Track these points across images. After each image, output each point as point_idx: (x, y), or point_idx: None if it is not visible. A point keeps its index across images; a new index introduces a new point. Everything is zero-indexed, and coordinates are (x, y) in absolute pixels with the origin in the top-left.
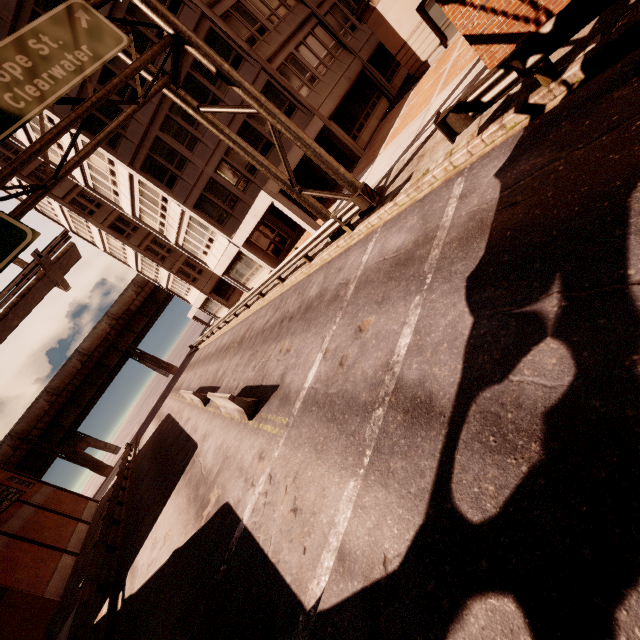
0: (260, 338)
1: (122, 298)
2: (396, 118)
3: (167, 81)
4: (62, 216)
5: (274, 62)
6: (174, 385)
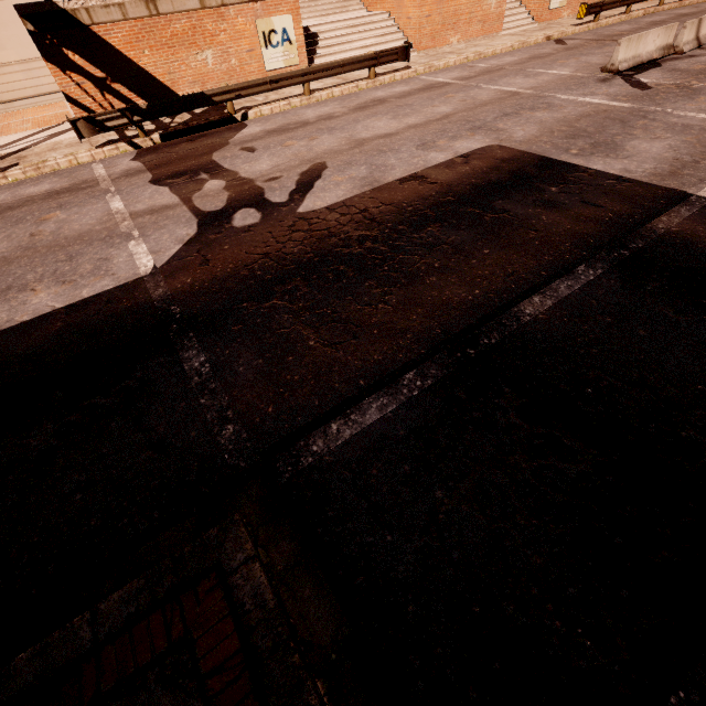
0: None
1: None
2: None
3: None
4: None
5: None
6: None
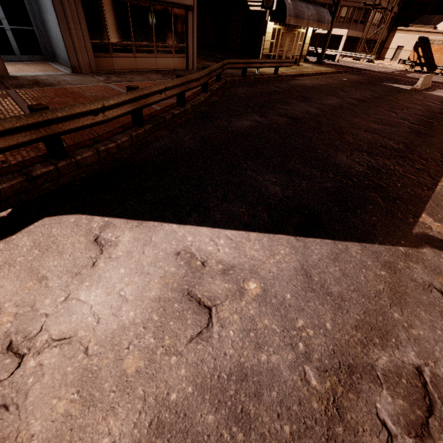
0: None
1: None
2: None
3: None
4: None
5: None
6: None
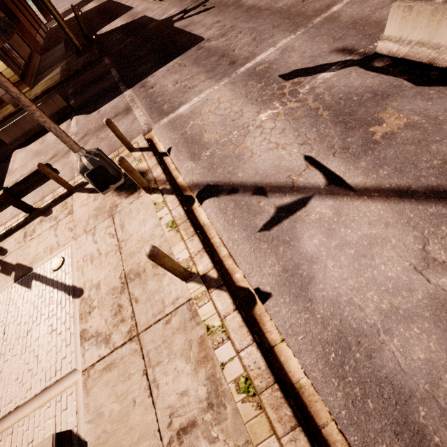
0: None
1: None
2: None
3: None
4: None
5: None
6: None
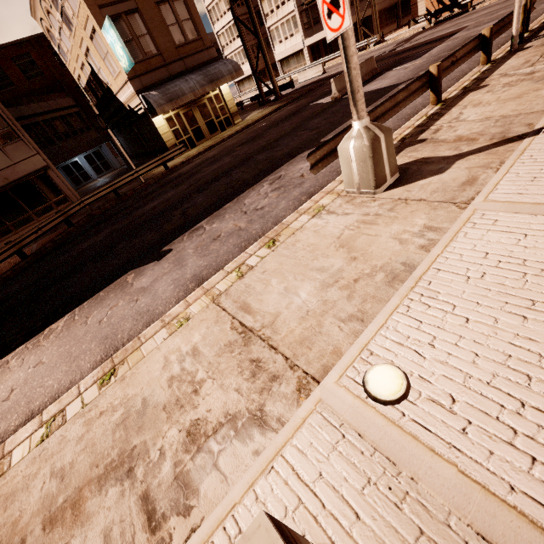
0: None
1: None
2: (397, 31)
3: None
4: None
5: None
6: None
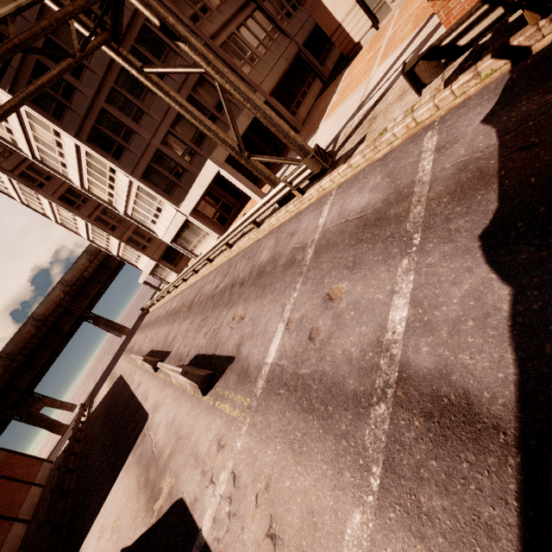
0: (210, 303)
1: (75, 266)
2: (333, 94)
3: (107, 37)
4: (12, 188)
5: (217, 40)
6: (126, 346)
